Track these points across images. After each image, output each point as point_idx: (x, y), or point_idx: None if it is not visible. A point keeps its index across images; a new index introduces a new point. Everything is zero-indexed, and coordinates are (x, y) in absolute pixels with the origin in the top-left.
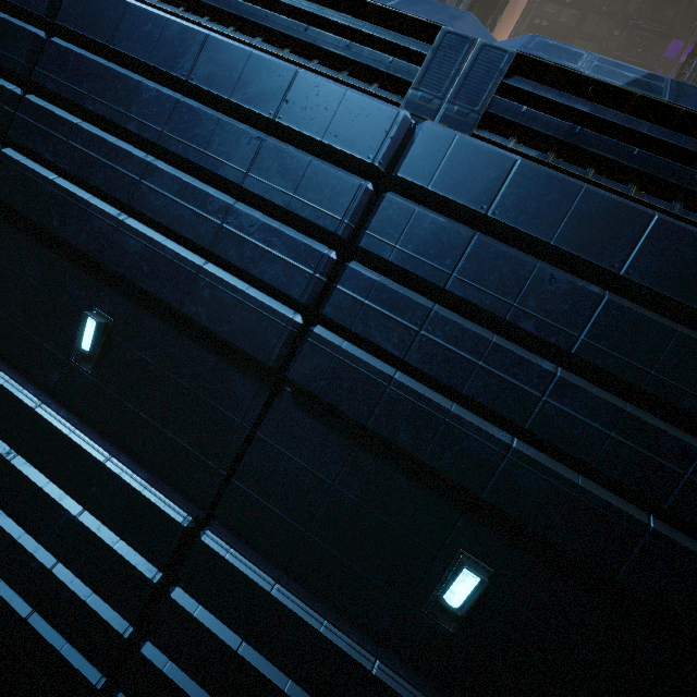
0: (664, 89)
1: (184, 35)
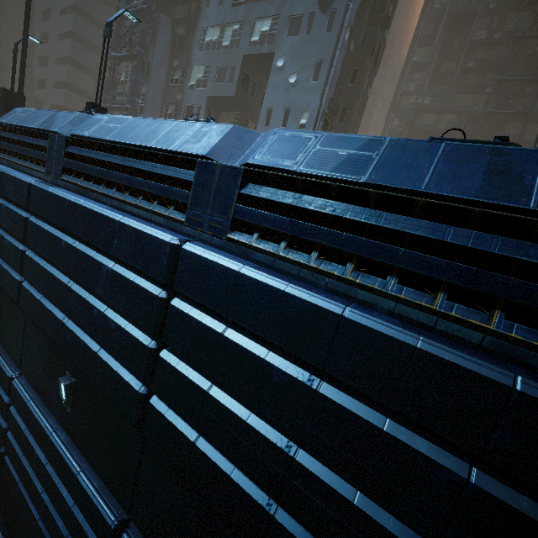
0: (372, 162)
1: (72, 207)
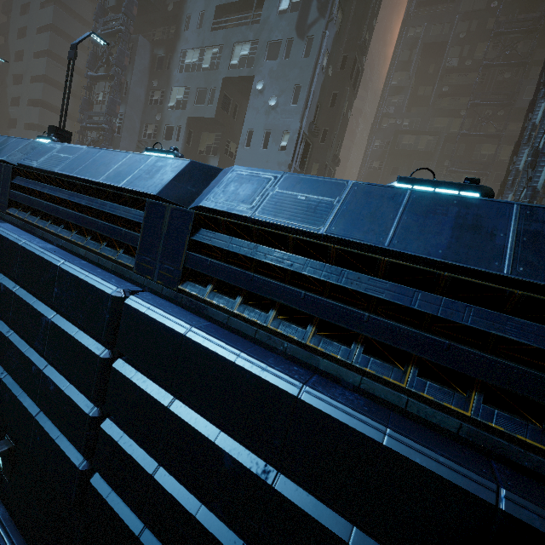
0: (332, 210)
1: (11, 247)
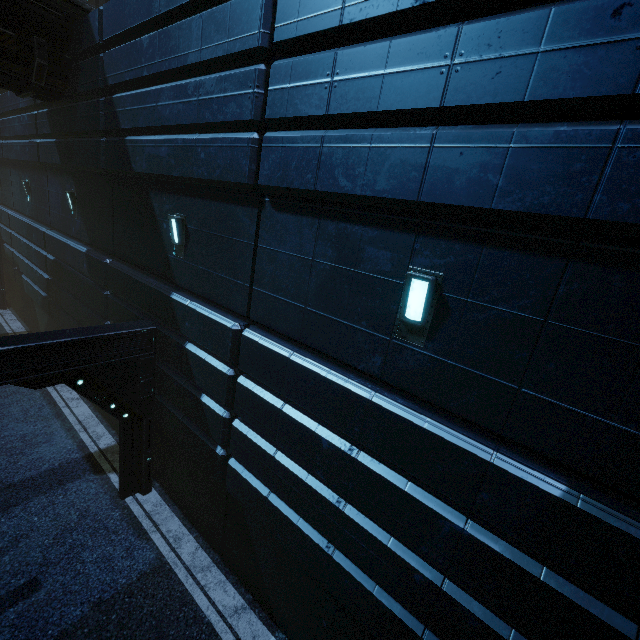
0: None
1: None
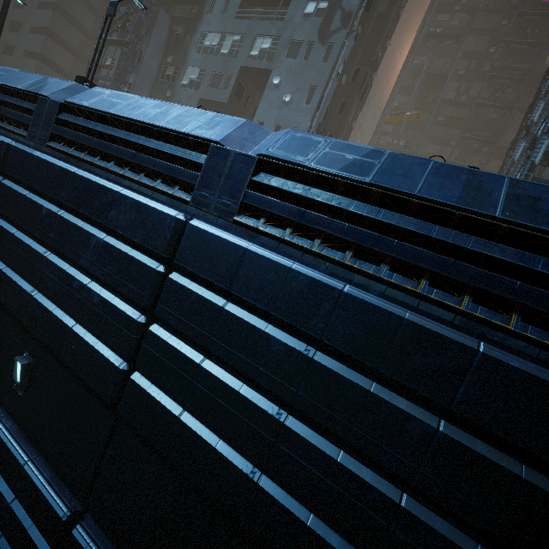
0: (374, 167)
1: (62, 173)
